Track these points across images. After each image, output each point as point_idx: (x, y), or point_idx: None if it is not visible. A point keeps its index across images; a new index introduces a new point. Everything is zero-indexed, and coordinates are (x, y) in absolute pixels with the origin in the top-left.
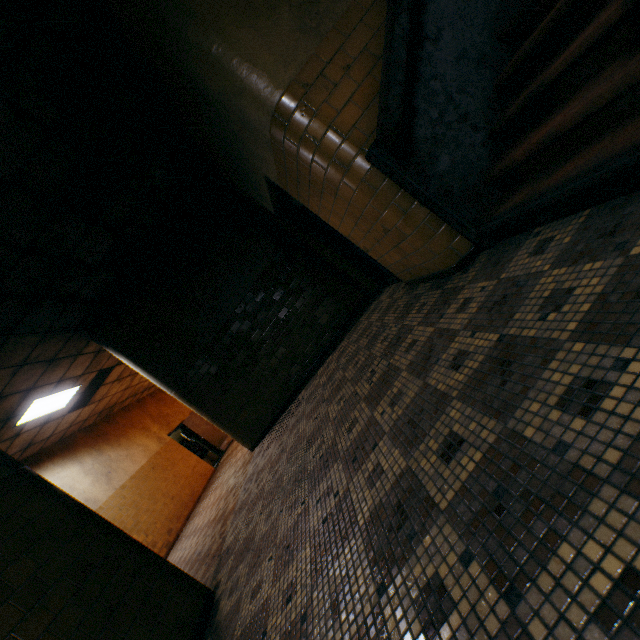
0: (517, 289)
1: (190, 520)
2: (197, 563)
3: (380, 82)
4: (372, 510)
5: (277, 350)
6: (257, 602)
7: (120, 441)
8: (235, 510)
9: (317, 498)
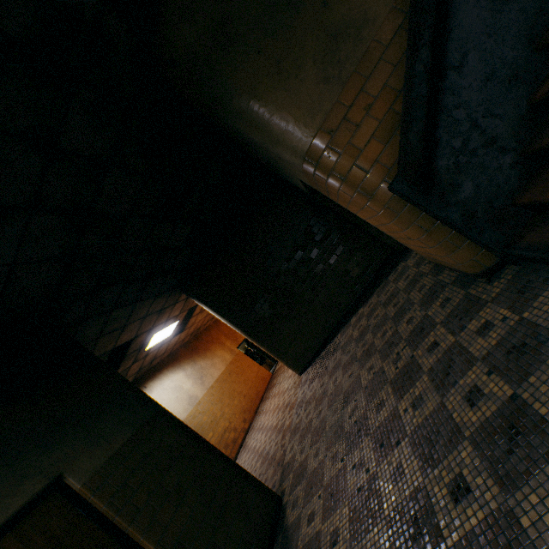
0: (536, 343)
1: (258, 414)
2: (267, 461)
3: (401, 114)
4: (394, 506)
5: (315, 299)
6: (312, 528)
7: (206, 354)
8: (291, 429)
9: (352, 463)
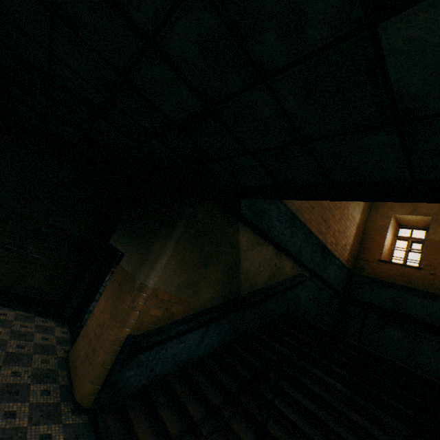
0: None
1: None
2: None
3: (164, 324)
4: None
5: None
6: None
7: None
8: None
9: None
